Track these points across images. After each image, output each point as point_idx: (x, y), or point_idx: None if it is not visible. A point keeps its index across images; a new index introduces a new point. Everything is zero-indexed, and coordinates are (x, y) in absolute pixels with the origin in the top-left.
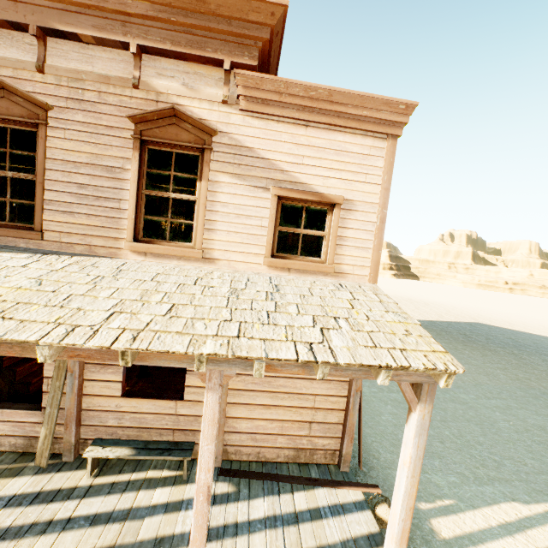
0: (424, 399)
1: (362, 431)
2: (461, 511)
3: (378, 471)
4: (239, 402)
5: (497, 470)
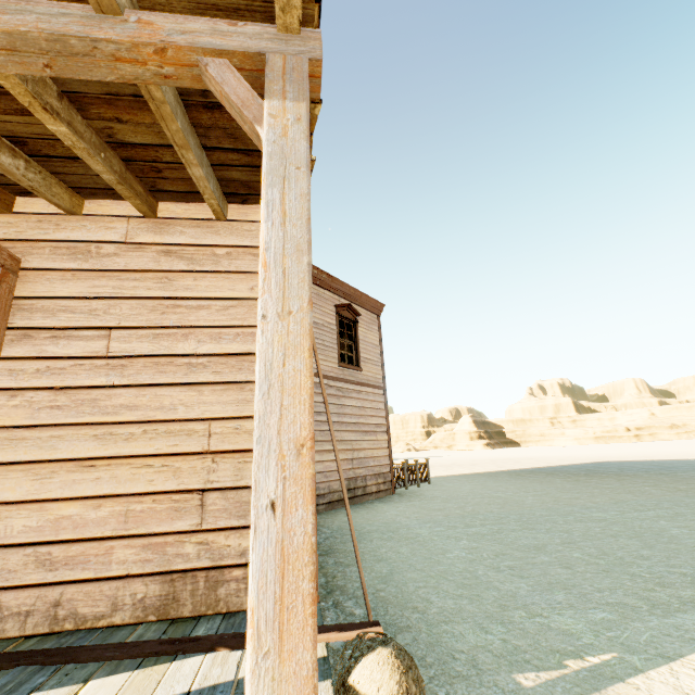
0: (277, 89)
1: (400, 577)
2: (635, 673)
3: (420, 631)
4: (11, 461)
5: (694, 586)
